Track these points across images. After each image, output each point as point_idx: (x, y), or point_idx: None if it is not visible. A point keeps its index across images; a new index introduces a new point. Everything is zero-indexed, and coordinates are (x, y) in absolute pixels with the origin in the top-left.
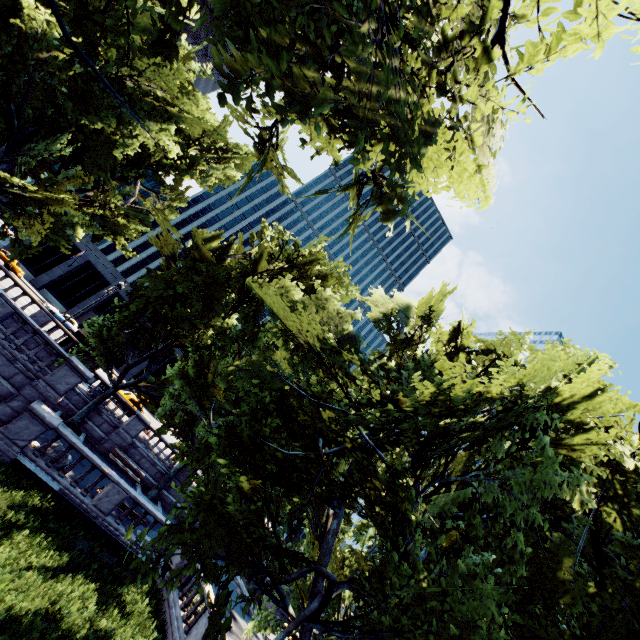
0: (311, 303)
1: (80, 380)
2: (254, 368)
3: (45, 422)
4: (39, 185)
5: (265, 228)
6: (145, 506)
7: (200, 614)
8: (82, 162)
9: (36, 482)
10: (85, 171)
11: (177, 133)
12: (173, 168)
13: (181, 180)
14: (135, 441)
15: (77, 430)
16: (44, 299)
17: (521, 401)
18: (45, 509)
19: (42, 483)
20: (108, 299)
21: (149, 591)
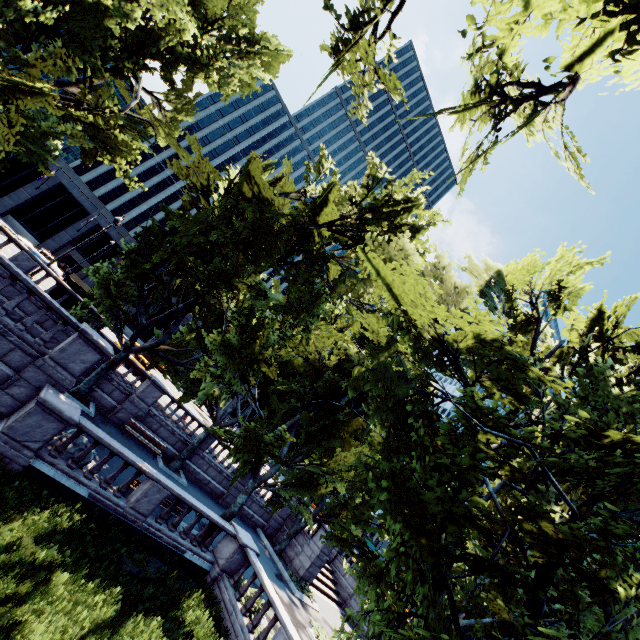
0: (430, 274)
1: (99, 357)
2: (377, 371)
3: (63, 417)
4: (2, 66)
5: (324, 158)
6: (190, 503)
7: (270, 626)
8: (60, 36)
9: (58, 490)
10: (66, 51)
11: (190, 6)
12: (186, 61)
13: (192, 81)
14: (151, 409)
15: (84, 400)
16: (10, 228)
17: None
18: (77, 526)
19: (66, 490)
20: (88, 232)
21: (202, 594)
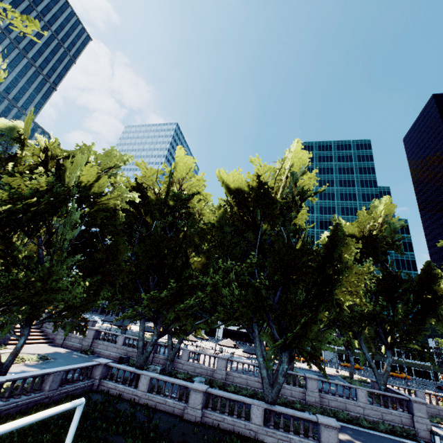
0: None
1: None
2: None
3: None
4: None
5: None
6: None
7: None
8: None
9: None
10: None
11: None
12: None
13: None
14: None
15: None
16: None
17: (67, 187)
18: None
19: None
20: None
21: None
